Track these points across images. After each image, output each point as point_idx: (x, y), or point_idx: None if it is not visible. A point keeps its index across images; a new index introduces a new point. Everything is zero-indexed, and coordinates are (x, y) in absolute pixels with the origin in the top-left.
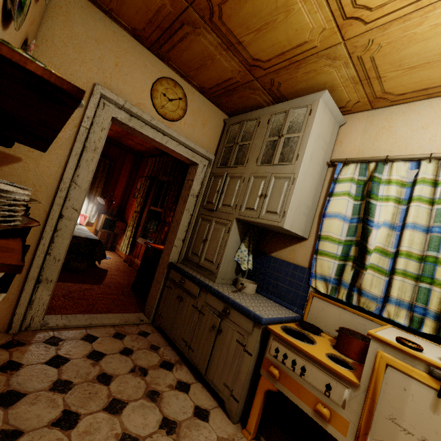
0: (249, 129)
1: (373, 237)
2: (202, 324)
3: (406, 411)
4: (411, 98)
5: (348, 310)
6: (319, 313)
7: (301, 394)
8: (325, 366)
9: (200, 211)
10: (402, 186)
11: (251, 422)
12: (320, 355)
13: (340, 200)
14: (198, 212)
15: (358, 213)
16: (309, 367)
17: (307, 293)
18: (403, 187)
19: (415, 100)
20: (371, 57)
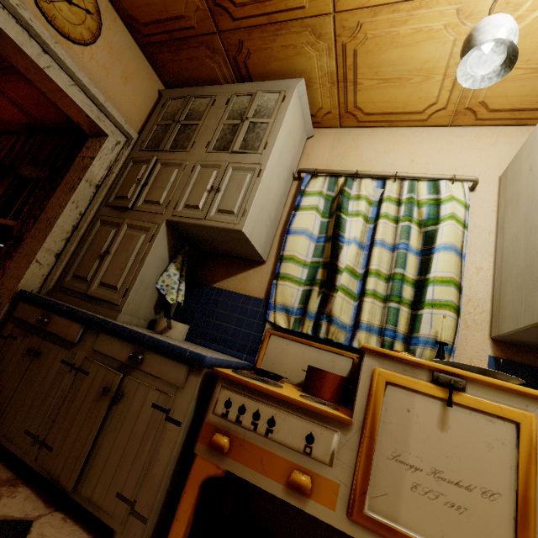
0: (198, 107)
1: (345, 254)
2: (81, 392)
3: (412, 440)
4: (376, 122)
5: (314, 346)
6: (277, 356)
7: (266, 465)
8: (306, 407)
9: (101, 211)
10: (369, 204)
11: None
12: (295, 396)
13: (308, 214)
14: (97, 212)
15: (326, 232)
16: (280, 417)
17: (262, 332)
18: (370, 205)
19: (378, 126)
20: (354, 50)
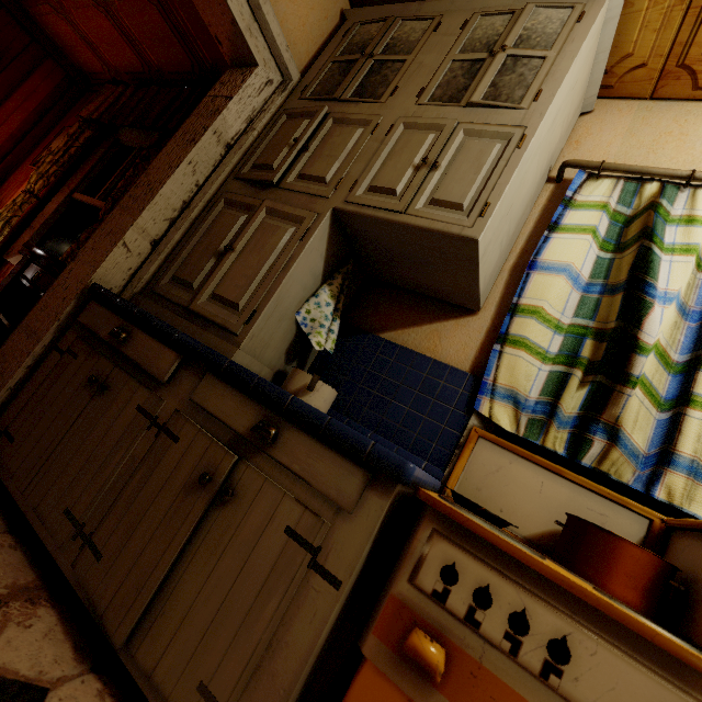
0: (407, 35)
1: (656, 319)
2: (162, 469)
3: None
4: None
5: (567, 476)
6: (488, 477)
7: None
8: (661, 645)
9: (228, 186)
10: None
11: None
12: (609, 601)
13: (575, 240)
14: (221, 187)
15: (605, 276)
16: (582, 645)
17: (462, 429)
18: None
19: None
20: None
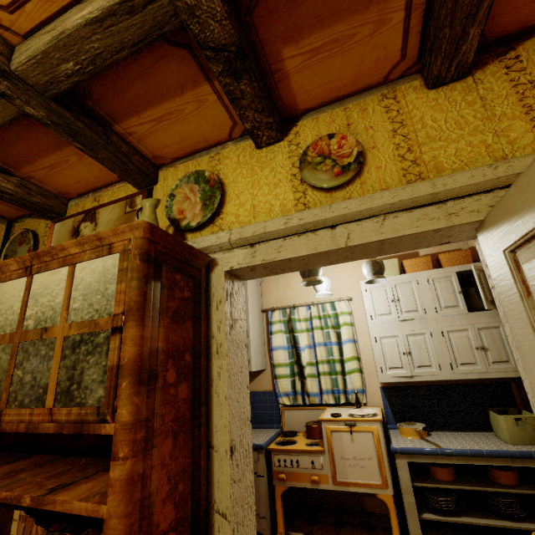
0: None
1: (303, 357)
2: None
3: (345, 449)
4: None
5: (306, 409)
6: (291, 420)
7: (302, 478)
8: (307, 451)
9: None
10: (306, 321)
11: (280, 524)
12: (303, 447)
13: (278, 336)
14: None
15: (291, 342)
16: (300, 458)
17: (279, 409)
18: (307, 321)
19: None
20: None
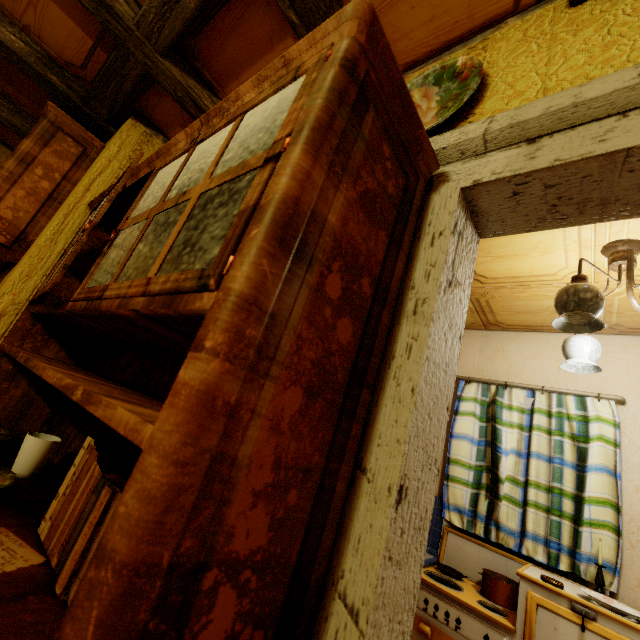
0: None
1: (504, 465)
2: None
3: None
4: (519, 329)
5: (487, 548)
6: (456, 552)
7: None
8: (481, 614)
9: None
10: (522, 412)
11: None
12: (473, 603)
13: (466, 420)
14: None
15: (485, 436)
16: (464, 618)
17: (440, 527)
18: (523, 413)
19: (522, 331)
20: (486, 300)
